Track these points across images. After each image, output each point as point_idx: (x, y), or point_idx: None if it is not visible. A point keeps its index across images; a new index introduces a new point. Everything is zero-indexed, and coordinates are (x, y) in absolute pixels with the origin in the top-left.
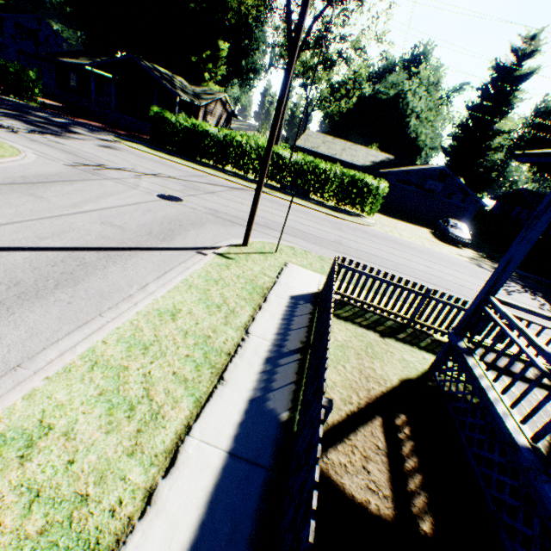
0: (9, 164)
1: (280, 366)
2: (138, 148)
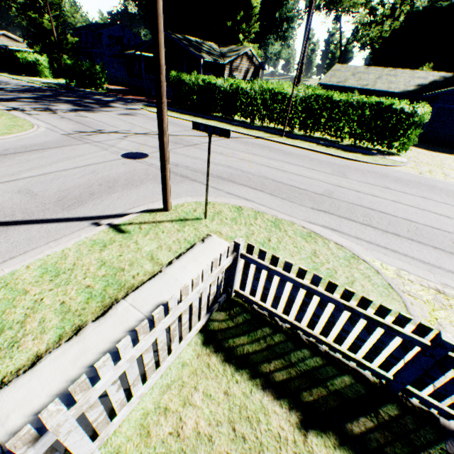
0: (10, 139)
1: None
2: (155, 112)
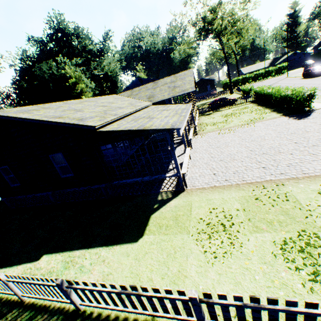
0: None
1: None
2: None
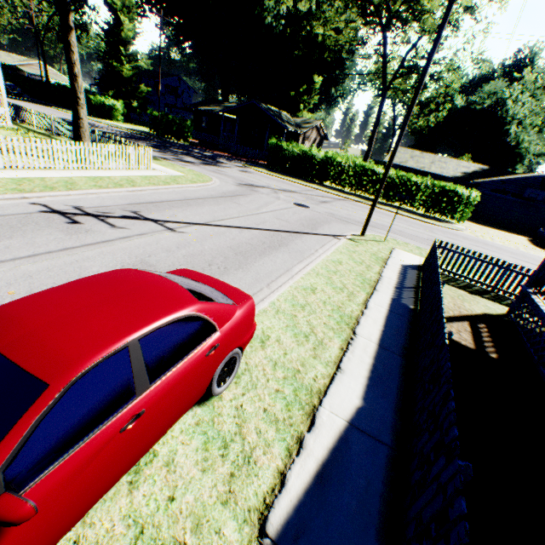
0: (212, 185)
1: (403, 291)
2: (262, 171)
